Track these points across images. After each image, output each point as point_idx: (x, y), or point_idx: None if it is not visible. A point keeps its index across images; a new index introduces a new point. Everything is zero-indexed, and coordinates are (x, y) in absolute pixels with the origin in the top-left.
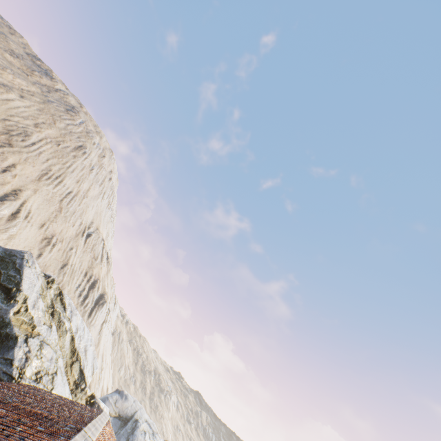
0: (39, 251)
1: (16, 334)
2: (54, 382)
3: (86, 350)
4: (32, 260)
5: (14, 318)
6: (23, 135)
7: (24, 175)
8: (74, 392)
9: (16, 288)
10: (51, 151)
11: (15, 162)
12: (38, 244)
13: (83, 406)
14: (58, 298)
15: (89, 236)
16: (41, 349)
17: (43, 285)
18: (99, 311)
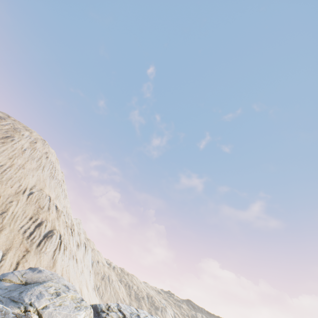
0: None
1: None
2: None
3: None
4: None
5: None
6: None
7: None
8: None
9: None
10: None
11: None
12: None
13: None
14: None
15: (31, 194)
16: None
17: None
18: (49, 241)
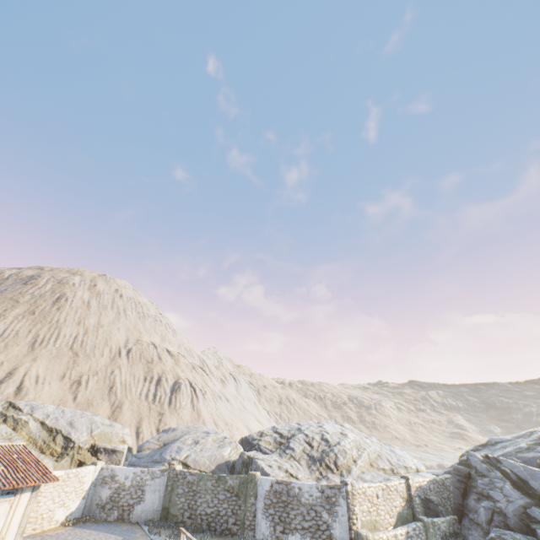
0: (73, 395)
1: None
2: None
3: (72, 423)
4: None
5: None
6: None
7: (12, 357)
8: (65, 454)
9: None
10: (29, 323)
11: None
12: (68, 392)
13: None
14: (10, 408)
15: (129, 352)
16: None
17: None
18: (179, 395)
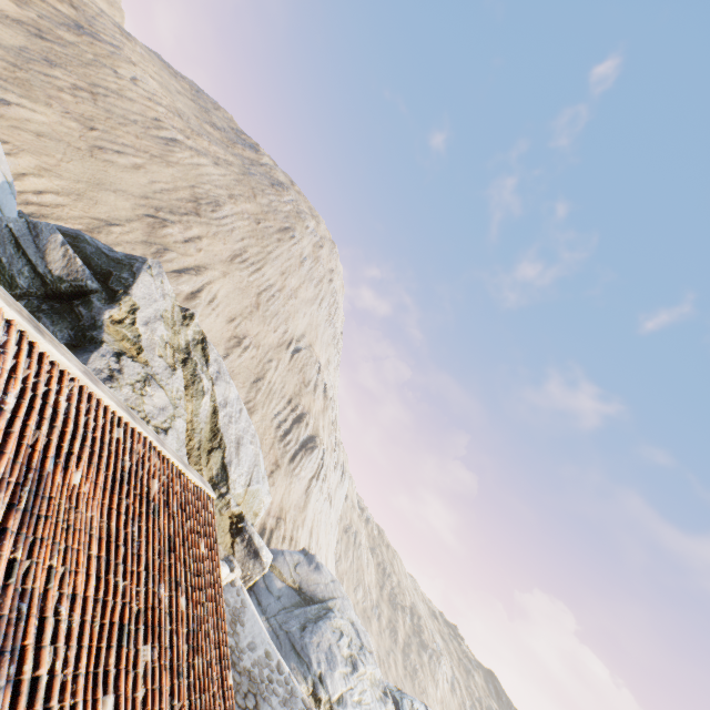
0: (225, 351)
1: (102, 339)
2: None
3: (240, 443)
4: (159, 271)
5: (113, 329)
6: (213, 205)
7: (211, 252)
8: None
9: (124, 291)
10: (248, 230)
11: (201, 235)
12: (224, 342)
13: None
14: (199, 346)
15: (297, 352)
16: (145, 385)
17: (175, 317)
18: (306, 458)
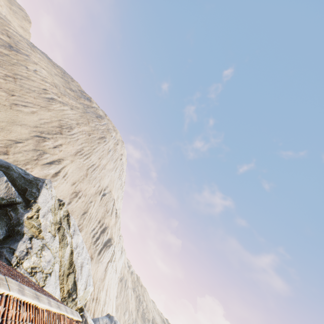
0: (69, 200)
1: (24, 231)
2: (46, 280)
3: (82, 266)
4: (50, 185)
5: (27, 222)
6: (69, 128)
7: (66, 151)
8: (66, 300)
9: (34, 200)
10: (84, 139)
11: (62, 143)
12: (69, 196)
13: (56, 299)
14: (65, 218)
15: (104, 195)
16: (42, 250)
17: (55, 206)
18: (106, 251)
